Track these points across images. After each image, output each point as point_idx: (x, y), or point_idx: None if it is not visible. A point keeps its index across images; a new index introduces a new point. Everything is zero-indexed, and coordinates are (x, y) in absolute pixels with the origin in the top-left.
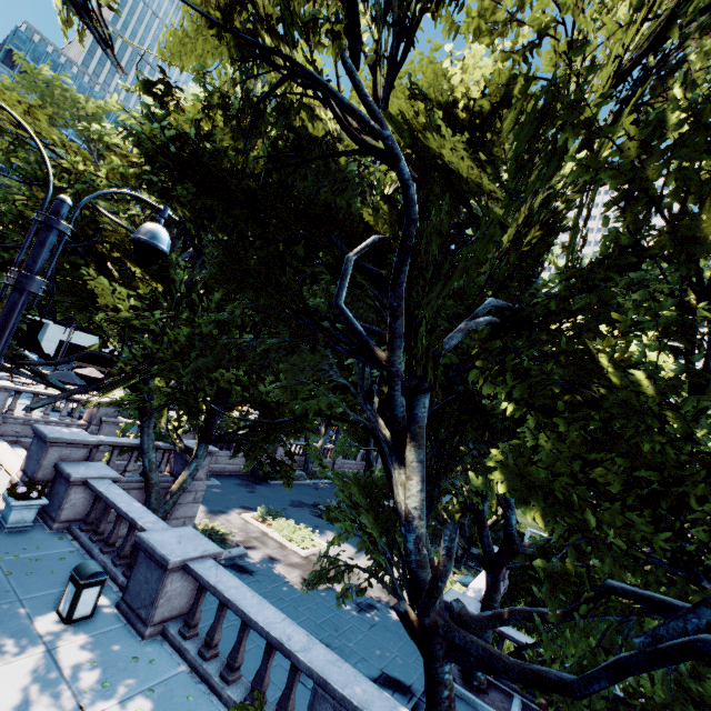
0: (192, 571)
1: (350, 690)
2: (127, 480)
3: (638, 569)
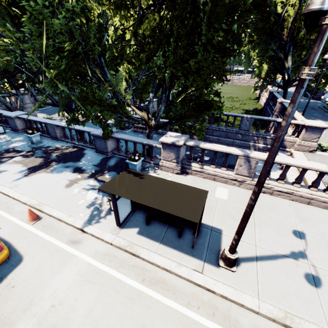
0: (19, 117)
1: (51, 122)
2: (2, 109)
3: (74, 82)
